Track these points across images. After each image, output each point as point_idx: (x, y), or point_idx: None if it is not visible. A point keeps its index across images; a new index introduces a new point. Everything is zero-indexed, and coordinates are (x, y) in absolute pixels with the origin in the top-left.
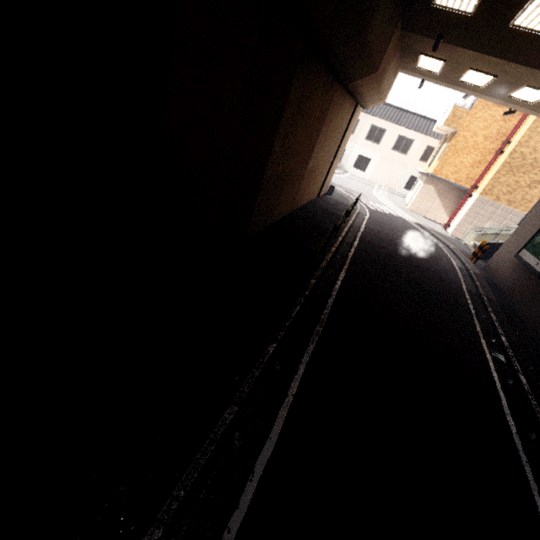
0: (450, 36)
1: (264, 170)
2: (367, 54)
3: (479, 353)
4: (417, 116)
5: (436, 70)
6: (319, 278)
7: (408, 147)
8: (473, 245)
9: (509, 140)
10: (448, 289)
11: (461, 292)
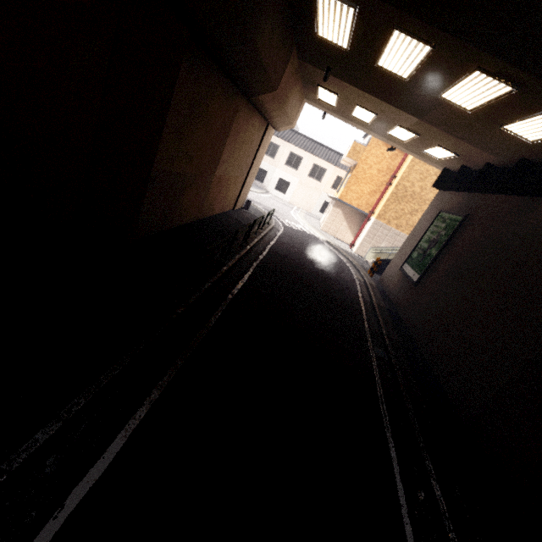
0: (336, 71)
1: (151, 161)
2: (261, 67)
3: (365, 352)
4: (329, 149)
5: (333, 103)
6: (216, 282)
7: (322, 175)
8: (372, 262)
9: (395, 175)
10: (346, 297)
11: (357, 300)
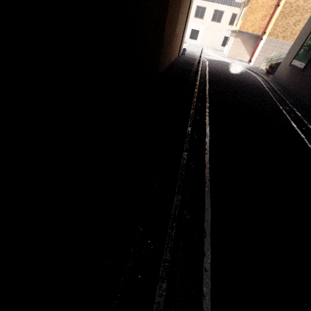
0: None
1: (164, 30)
2: None
3: (277, 108)
4: None
5: None
6: (197, 89)
7: (221, 17)
8: (265, 68)
9: None
10: (257, 88)
11: (264, 88)
